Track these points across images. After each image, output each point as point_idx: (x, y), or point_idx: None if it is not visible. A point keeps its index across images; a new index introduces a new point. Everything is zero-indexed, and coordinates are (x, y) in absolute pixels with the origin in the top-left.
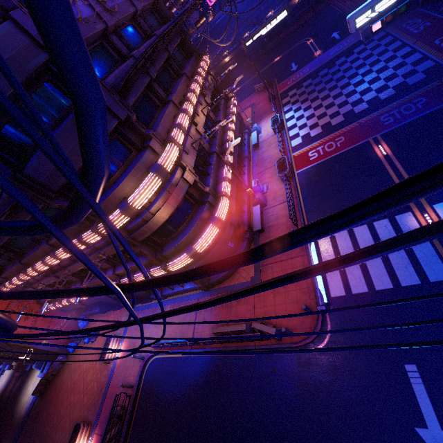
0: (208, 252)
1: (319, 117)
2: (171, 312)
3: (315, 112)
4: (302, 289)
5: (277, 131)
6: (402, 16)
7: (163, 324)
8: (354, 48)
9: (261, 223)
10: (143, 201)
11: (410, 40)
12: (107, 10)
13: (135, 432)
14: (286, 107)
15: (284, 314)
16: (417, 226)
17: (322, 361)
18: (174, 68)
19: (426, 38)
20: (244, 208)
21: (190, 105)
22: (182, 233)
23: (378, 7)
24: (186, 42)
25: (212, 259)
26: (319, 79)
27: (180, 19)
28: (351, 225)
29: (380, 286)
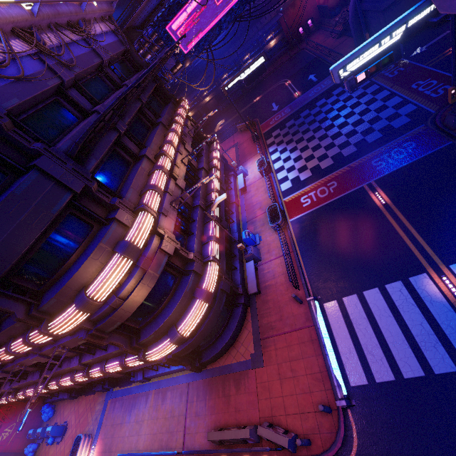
0: (196, 330)
1: (307, 159)
2: None
3: (302, 154)
4: (314, 374)
5: (264, 176)
6: (386, 67)
7: None
8: (333, 90)
9: (257, 282)
10: (108, 291)
11: (387, 84)
12: (62, 64)
13: None
14: (272, 148)
15: (296, 410)
16: (436, 292)
17: None
18: (149, 117)
19: (402, 82)
20: (236, 264)
21: (167, 159)
22: (163, 314)
23: (361, 59)
24: (162, 89)
25: (202, 338)
26: (302, 120)
27: (148, 73)
28: None
29: (408, 373)
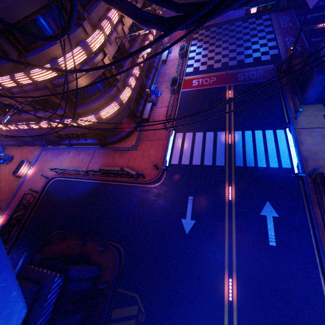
0: (108, 121)
1: (209, 58)
2: (81, 87)
3: (208, 54)
4: (158, 157)
5: (180, 57)
6: (268, 11)
7: (75, 106)
8: (250, 18)
9: (149, 115)
10: (70, 66)
11: (277, 30)
12: None
13: (35, 215)
14: (194, 41)
15: (144, 167)
16: (223, 139)
17: (154, 191)
18: None
19: (284, 33)
20: (141, 102)
21: None
22: (93, 101)
23: None
24: None
25: (110, 126)
26: (221, 30)
27: None
28: (123, 61)
29: (195, 163)
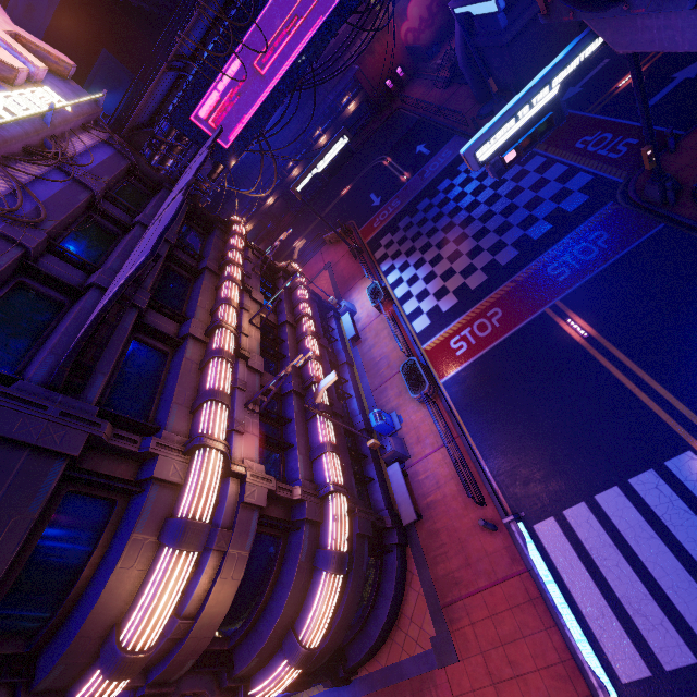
0: (330, 621)
1: (444, 277)
2: None
3: (434, 269)
4: (552, 668)
5: (385, 314)
6: (544, 136)
7: None
8: (458, 165)
9: (412, 499)
10: (161, 624)
11: (538, 146)
12: (21, 224)
13: None
14: (385, 265)
15: None
16: None
17: None
18: (185, 263)
19: (559, 141)
20: (371, 472)
21: (227, 334)
22: (267, 614)
23: (506, 131)
24: (199, 211)
25: (342, 632)
26: (421, 216)
27: None
28: None
29: None
